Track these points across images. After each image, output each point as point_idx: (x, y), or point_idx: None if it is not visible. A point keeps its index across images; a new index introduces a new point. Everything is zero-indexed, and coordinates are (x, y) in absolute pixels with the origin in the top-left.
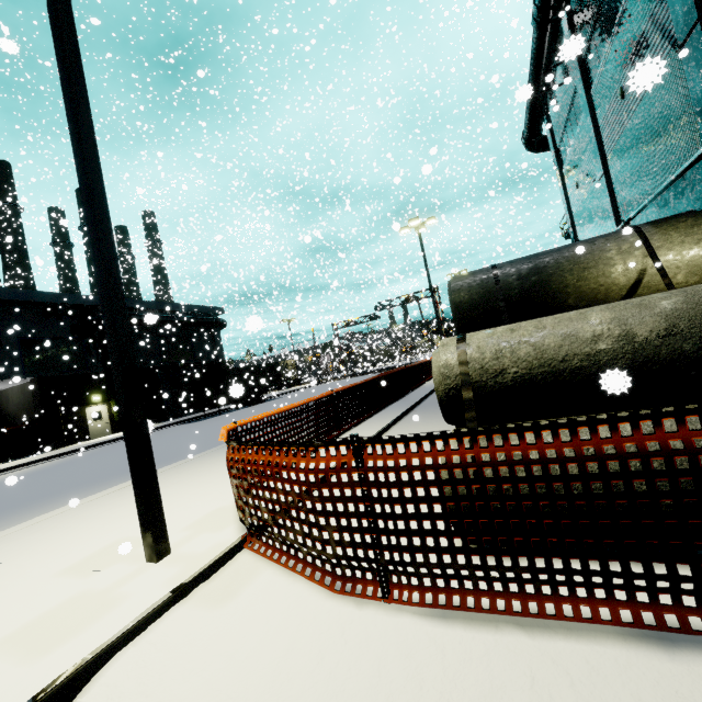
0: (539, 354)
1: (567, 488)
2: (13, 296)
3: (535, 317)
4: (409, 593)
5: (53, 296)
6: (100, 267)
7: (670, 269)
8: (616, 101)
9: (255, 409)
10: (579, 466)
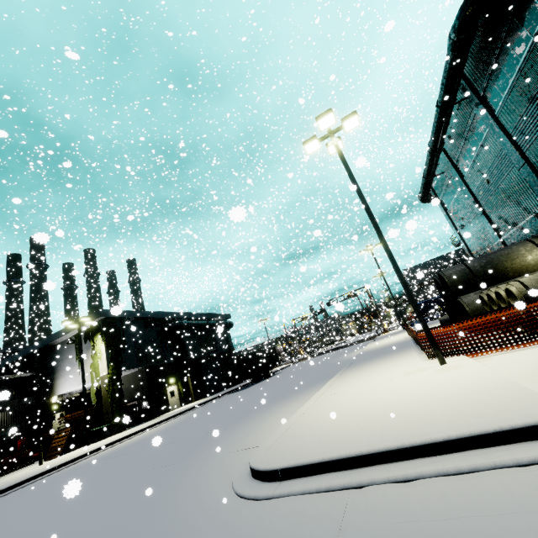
0: None
1: None
2: (135, 315)
3: (494, 284)
4: None
5: (151, 313)
6: (399, 271)
7: None
8: (483, 183)
9: (280, 377)
10: None
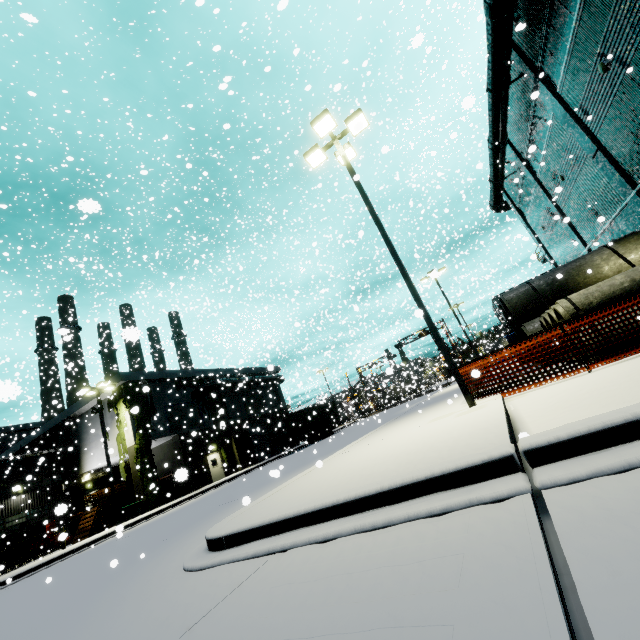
0: (603, 294)
1: (635, 313)
2: (162, 376)
3: None
4: (597, 365)
5: (182, 373)
6: (418, 299)
7: (635, 262)
8: (558, 181)
9: (336, 436)
10: (636, 306)
